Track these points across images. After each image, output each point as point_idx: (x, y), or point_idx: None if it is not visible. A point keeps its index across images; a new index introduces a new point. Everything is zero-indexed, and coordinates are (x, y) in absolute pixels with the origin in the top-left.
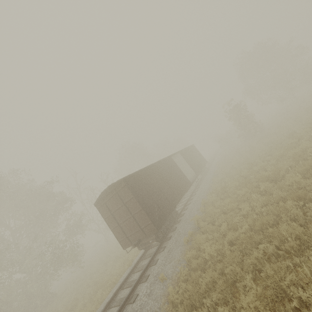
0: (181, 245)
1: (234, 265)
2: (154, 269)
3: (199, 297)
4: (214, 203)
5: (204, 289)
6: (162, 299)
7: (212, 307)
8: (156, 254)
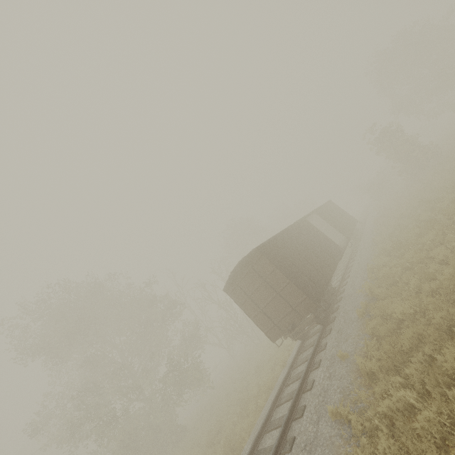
0: (355, 321)
1: (444, 312)
2: (326, 353)
3: (403, 358)
4: (388, 264)
5: (409, 346)
6: (351, 375)
7: (426, 363)
8: (321, 339)
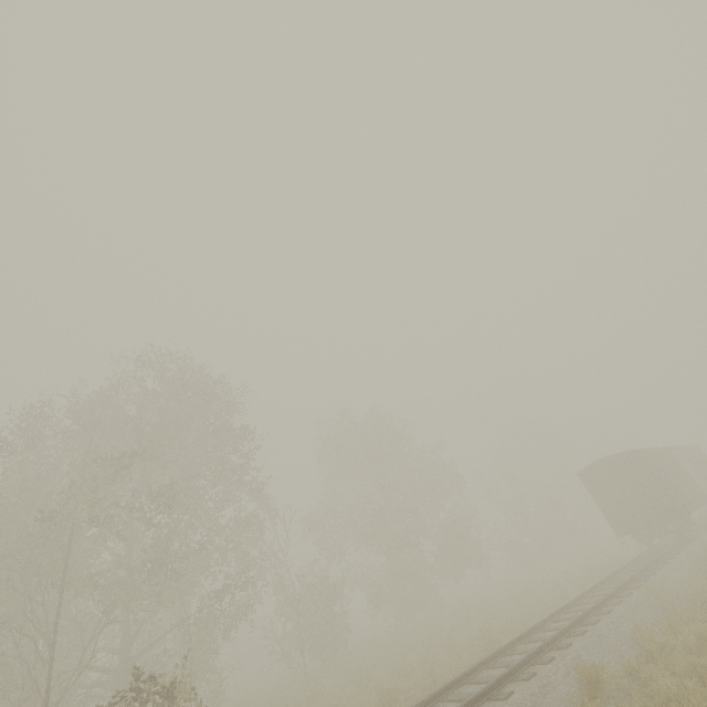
0: None
1: None
2: (685, 550)
3: None
4: None
5: None
6: None
7: None
8: (677, 547)
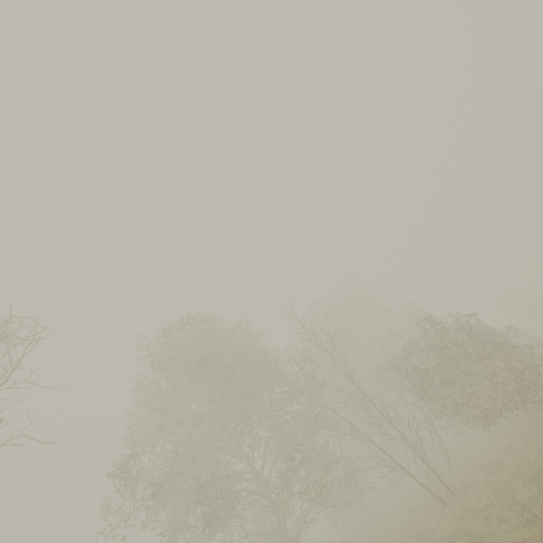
0: None
1: None
2: None
3: None
4: None
5: None
6: None
7: None
8: None
